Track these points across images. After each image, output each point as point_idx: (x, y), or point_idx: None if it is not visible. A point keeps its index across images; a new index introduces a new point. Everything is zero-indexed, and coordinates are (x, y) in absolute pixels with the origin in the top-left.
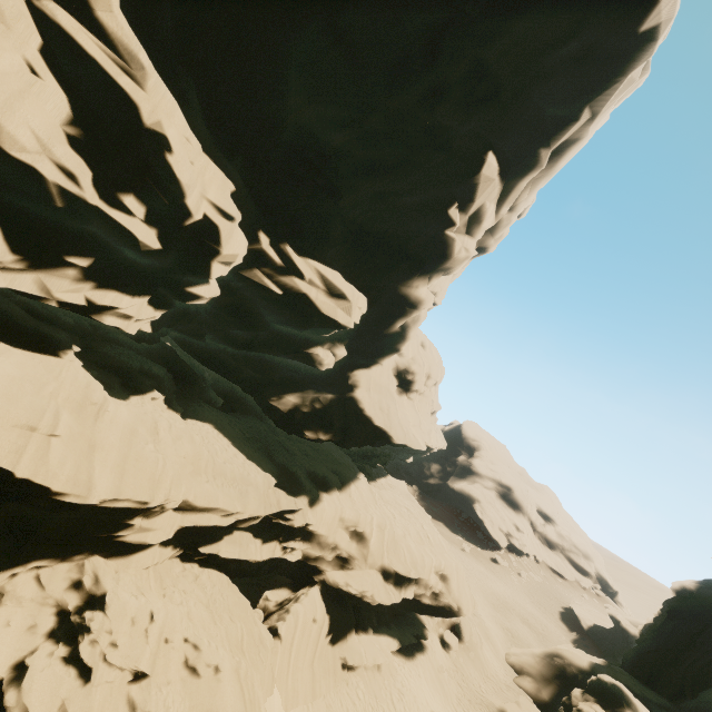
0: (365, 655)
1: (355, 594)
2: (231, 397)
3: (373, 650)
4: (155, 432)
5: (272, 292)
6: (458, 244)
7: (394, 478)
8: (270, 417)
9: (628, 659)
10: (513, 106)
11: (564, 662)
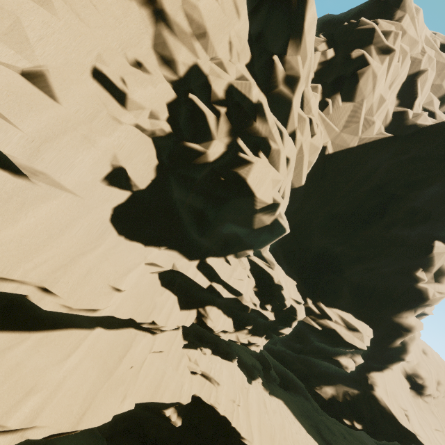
0: None
1: None
2: (286, 378)
3: None
4: (265, 405)
5: (315, 328)
6: (431, 290)
7: None
8: (316, 401)
9: None
10: (443, 218)
11: None
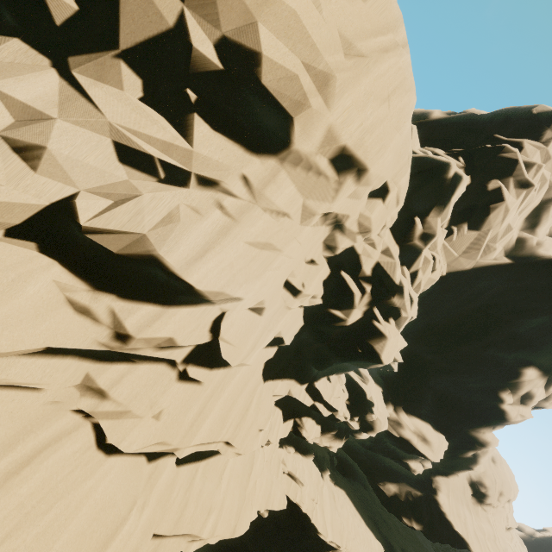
0: None
1: None
2: (345, 463)
3: None
4: (334, 500)
5: (393, 434)
6: (514, 412)
7: None
8: (377, 495)
9: None
10: (543, 347)
11: None
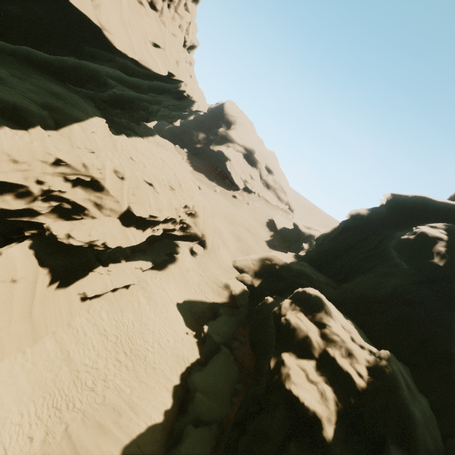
0: (112, 283)
1: (80, 245)
2: None
3: (121, 277)
4: None
5: None
6: None
7: (162, 138)
8: None
9: (309, 255)
10: None
11: (272, 263)
